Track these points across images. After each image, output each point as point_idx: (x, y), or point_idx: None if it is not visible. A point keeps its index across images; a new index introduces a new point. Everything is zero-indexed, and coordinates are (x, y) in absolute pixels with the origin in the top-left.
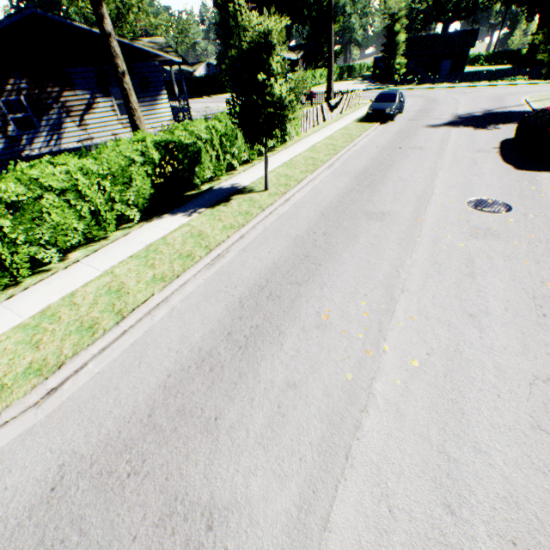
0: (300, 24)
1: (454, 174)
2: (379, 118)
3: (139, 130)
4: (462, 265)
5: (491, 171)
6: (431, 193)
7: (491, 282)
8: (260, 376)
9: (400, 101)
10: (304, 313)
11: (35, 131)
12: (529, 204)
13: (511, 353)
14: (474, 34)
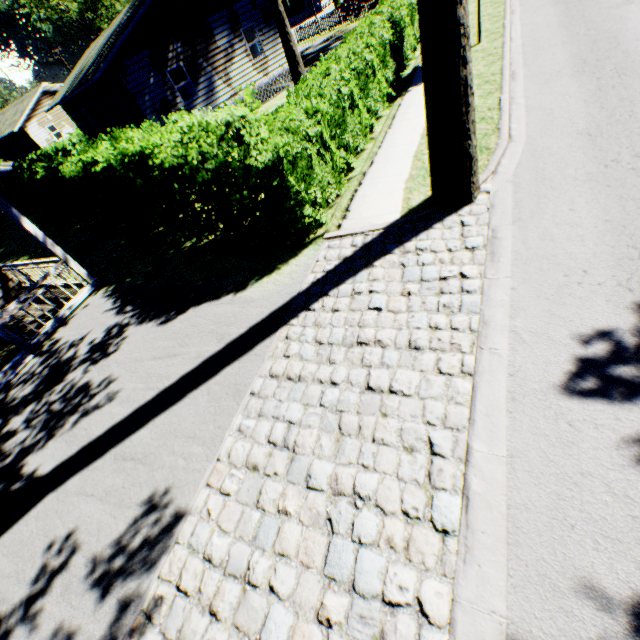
0: None
1: None
2: None
3: (296, 57)
4: None
5: None
6: None
7: None
8: None
9: None
10: None
11: (195, 98)
12: None
13: None
14: None
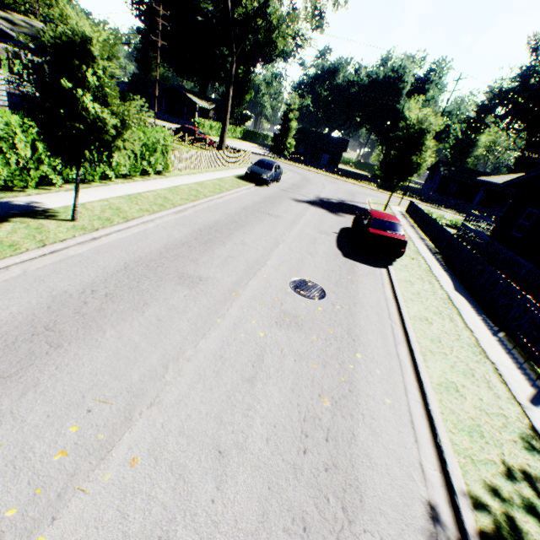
0: (217, 82)
1: (293, 249)
2: (256, 180)
3: None
4: (250, 363)
5: (324, 253)
6: (263, 265)
7: (269, 392)
8: None
9: (276, 171)
10: None
11: None
12: (342, 293)
13: (241, 534)
14: (346, 143)
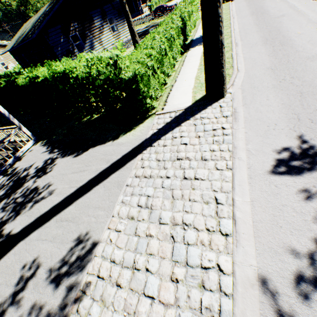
0: None
1: None
2: None
3: (134, 33)
4: None
5: None
6: (293, 5)
7: None
8: (297, 44)
9: None
10: (290, 36)
11: (84, 50)
12: None
13: None
14: None
